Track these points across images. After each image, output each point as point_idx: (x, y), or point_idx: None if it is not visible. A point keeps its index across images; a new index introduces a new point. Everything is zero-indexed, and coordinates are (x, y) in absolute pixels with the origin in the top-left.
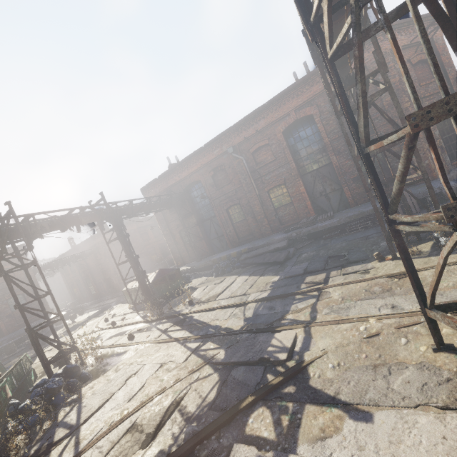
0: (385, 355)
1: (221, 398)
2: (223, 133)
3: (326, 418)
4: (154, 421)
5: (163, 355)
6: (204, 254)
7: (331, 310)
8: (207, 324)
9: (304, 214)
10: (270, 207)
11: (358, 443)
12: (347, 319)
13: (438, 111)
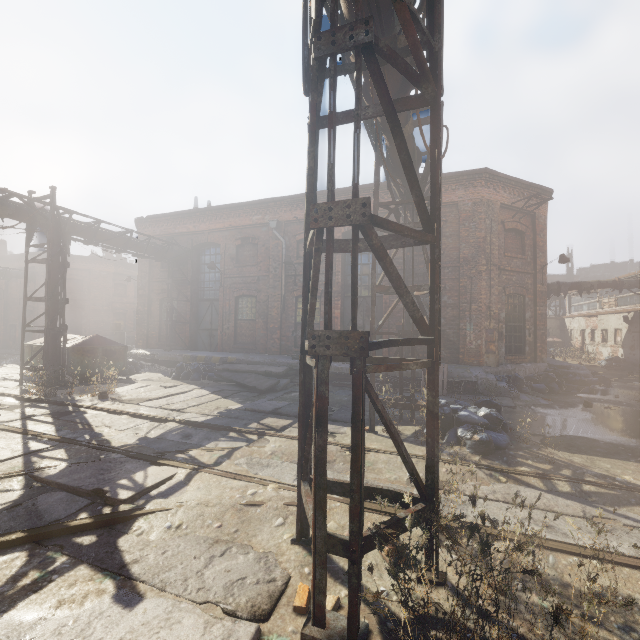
0: (243, 532)
1: None
2: (274, 200)
3: (84, 590)
4: None
5: None
6: (181, 344)
7: (248, 461)
8: (90, 428)
9: None
10: (291, 318)
11: (83, 632)
12: (249, 476)
13: (339, 212)
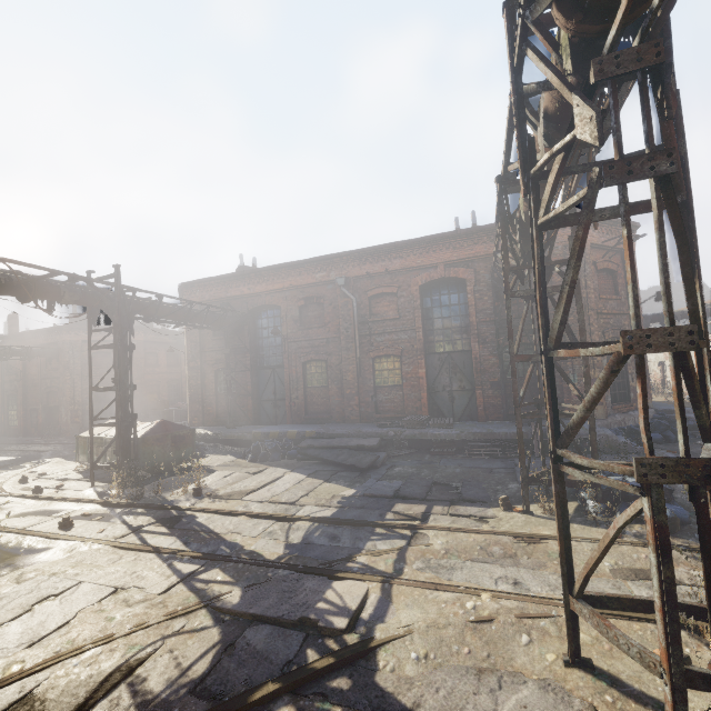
0: (496, 655)
1: (216, 676)
2: (339, 255)
3: None
4: (73, 697)
5: (123, 573)
6: (243, 419)
7: (427, 565)
8: (219, 537)
9: (414, 409)
10: (369, 382)
11: None
12: (449, 585)
13: (658, 339)
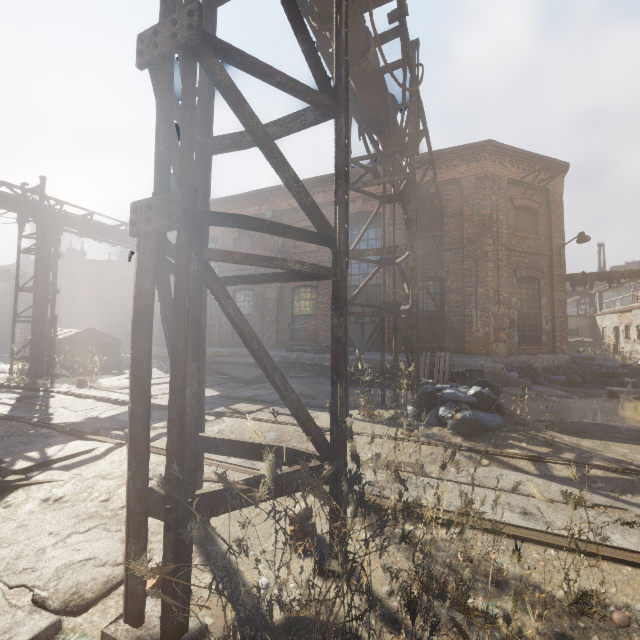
0: None
1: None
2: (269, 189)
3: None
4: None
5: None
6: None
7: None
8: (46, 409)
9: (325, 337)
10: (287, 310)
11: None
12: None
13: (165, 34)
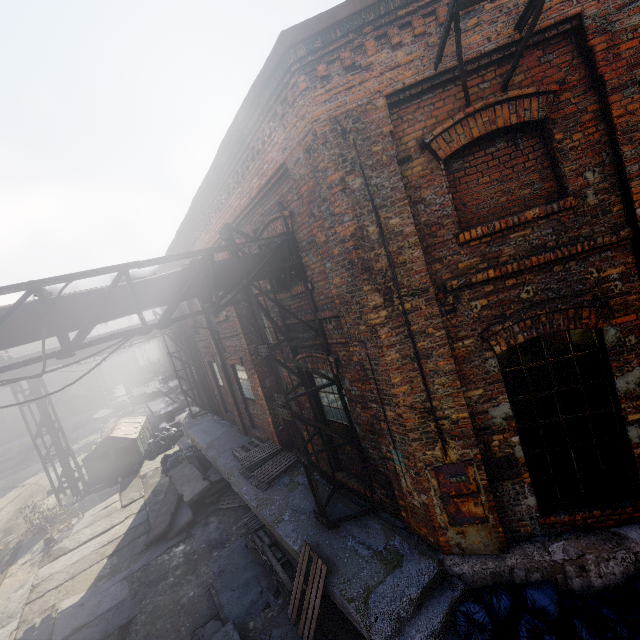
0: None
1: None
2: (171, 249)
3: None
4: None
5: None
6: (207, 406)
7: None
8: None
9: (270, 433)
10: (238, 392)
11: None
12: None
13: None
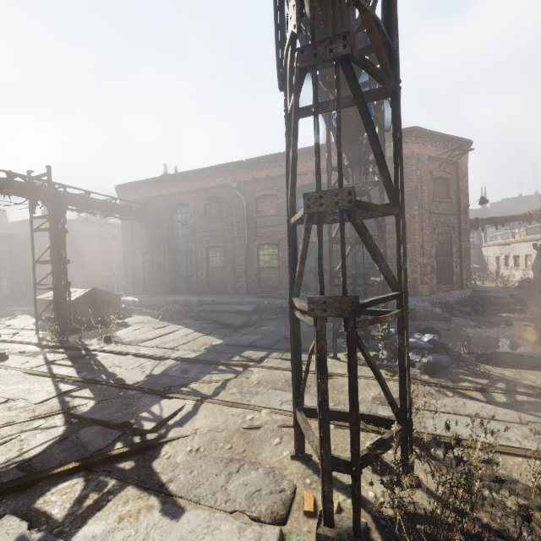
0: (249, 451)
1: (42, 457)
2: (233, 164)
3: (136, 506)
4: None
5: (20, 390)
6: (163, 290)
7: (240, 391)
8: (104, 368)
9: (286, 285)
10: (254, 263)
11: (145, 540)
12: (244, 404)
13: (328, 199)
